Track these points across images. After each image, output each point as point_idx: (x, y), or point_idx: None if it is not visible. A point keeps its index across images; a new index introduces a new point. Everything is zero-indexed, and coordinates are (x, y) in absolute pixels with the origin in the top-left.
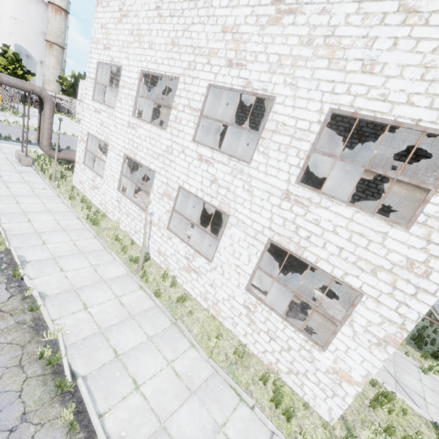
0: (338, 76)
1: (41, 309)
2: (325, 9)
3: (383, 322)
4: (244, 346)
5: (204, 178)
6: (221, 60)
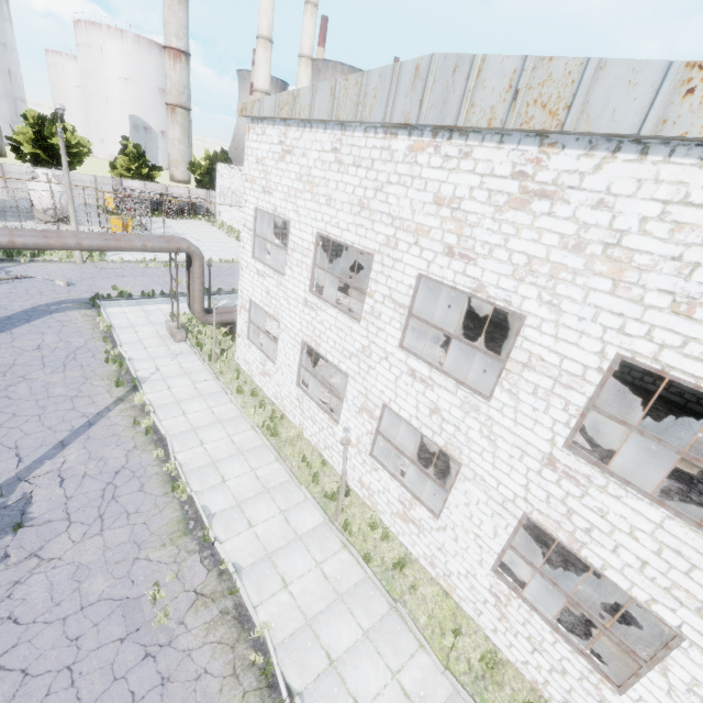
0: (630, 309)
1: (241, 592)
2: (603, 203)
3: None
4: (494, 647)
5: (420, 402)
6: (435, 243)
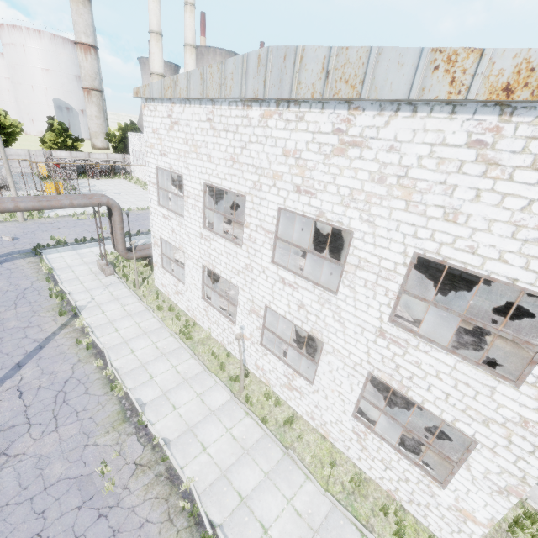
0: (418, 220)
1: (170, 458)
2: (394, 147)
3: (502, 472)
4: (360, 470)
5: (290, 301)
6: (287, 184)
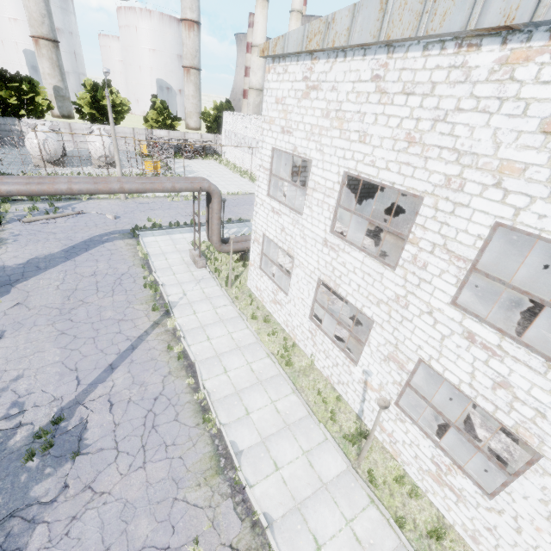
0: None
1: None
2: None
3: None
4: None
5: (478, 370)
6: (534, 185)
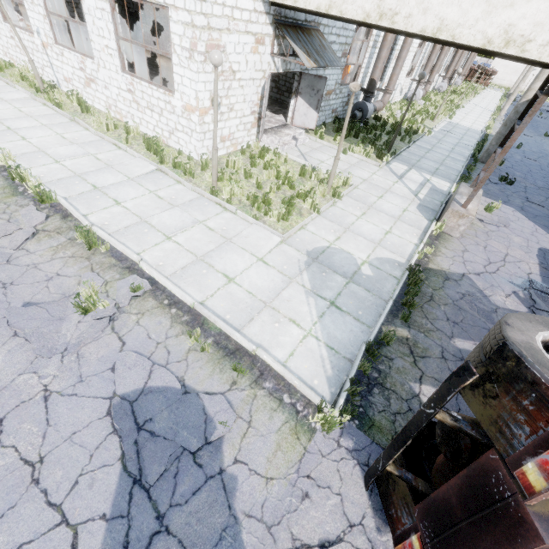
0: None
1: None
2: None
3: (185, 29)
4: (143, 133)
5: None
6: None
